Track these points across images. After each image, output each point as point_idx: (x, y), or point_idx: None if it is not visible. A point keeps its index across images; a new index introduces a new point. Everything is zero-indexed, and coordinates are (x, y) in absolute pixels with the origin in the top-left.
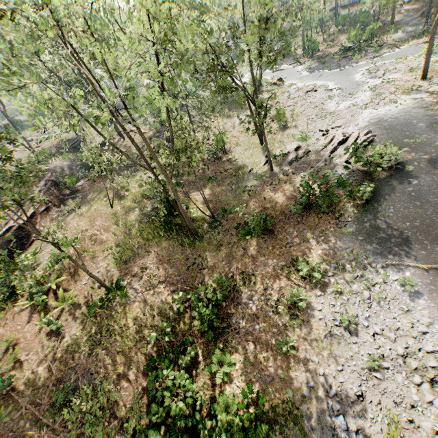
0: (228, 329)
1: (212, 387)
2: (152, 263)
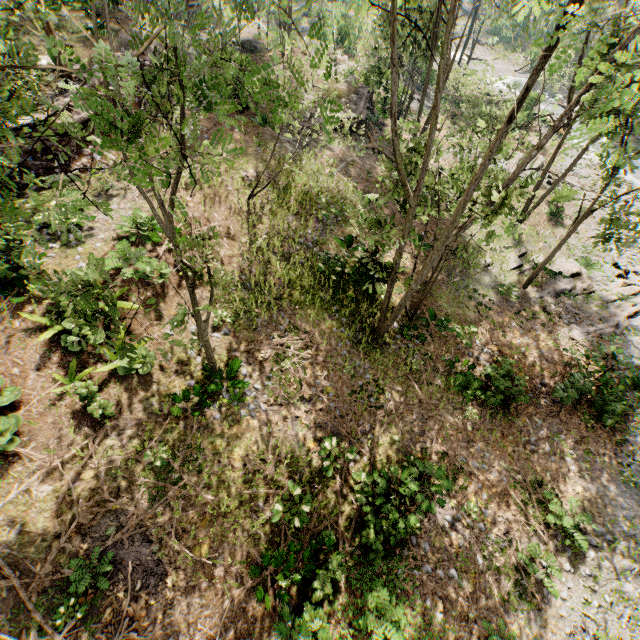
0: (402, 551)
1: None
2: (297, 354)
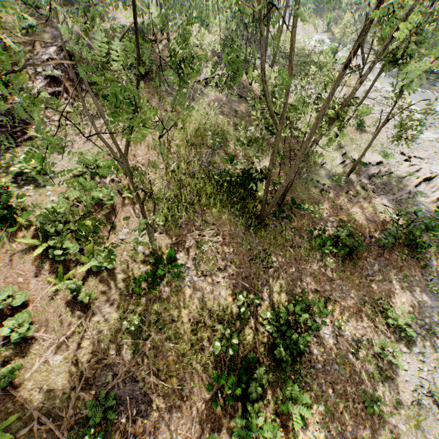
0: (301, 358)
1: (282, 427)
2: (211, 240)
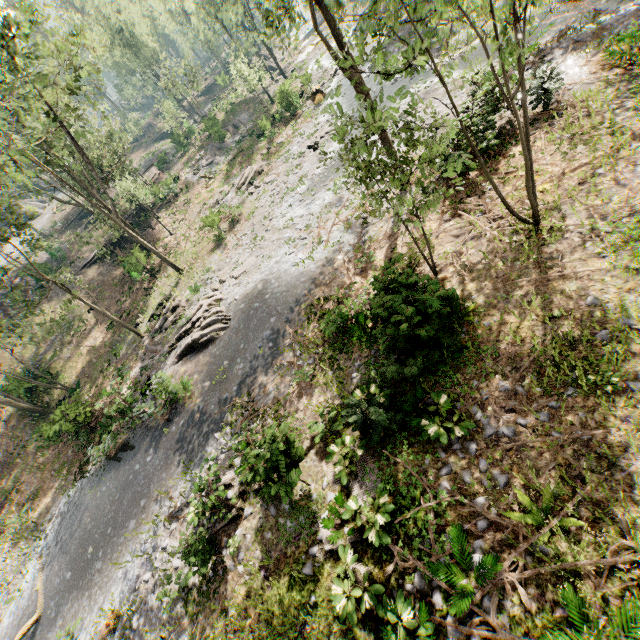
0: None
1: None
2: None
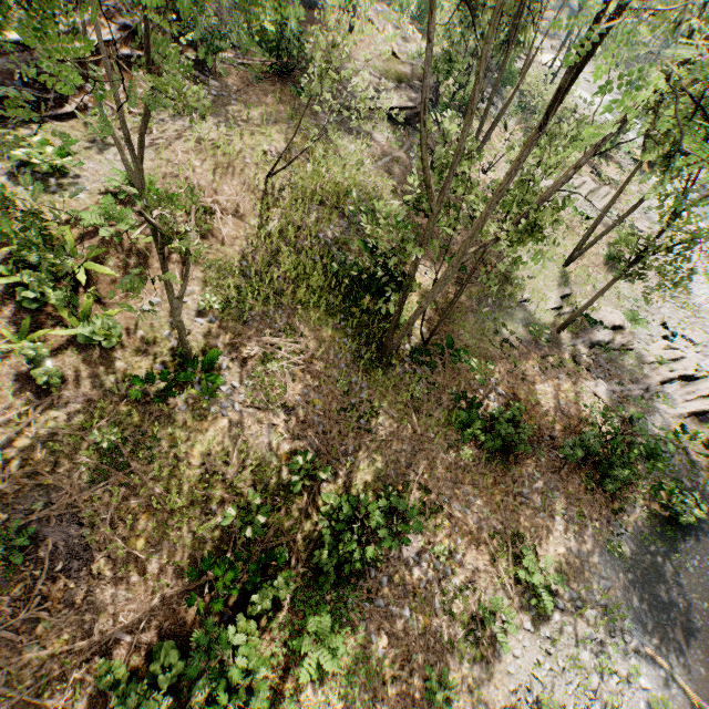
0: (357, 581)
1: (283, 671)
2: (288, 358)
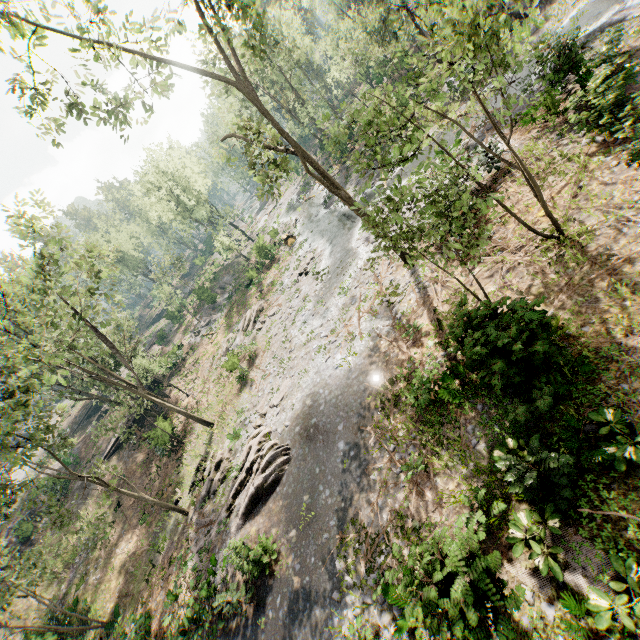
0: None
1: None
2: None
